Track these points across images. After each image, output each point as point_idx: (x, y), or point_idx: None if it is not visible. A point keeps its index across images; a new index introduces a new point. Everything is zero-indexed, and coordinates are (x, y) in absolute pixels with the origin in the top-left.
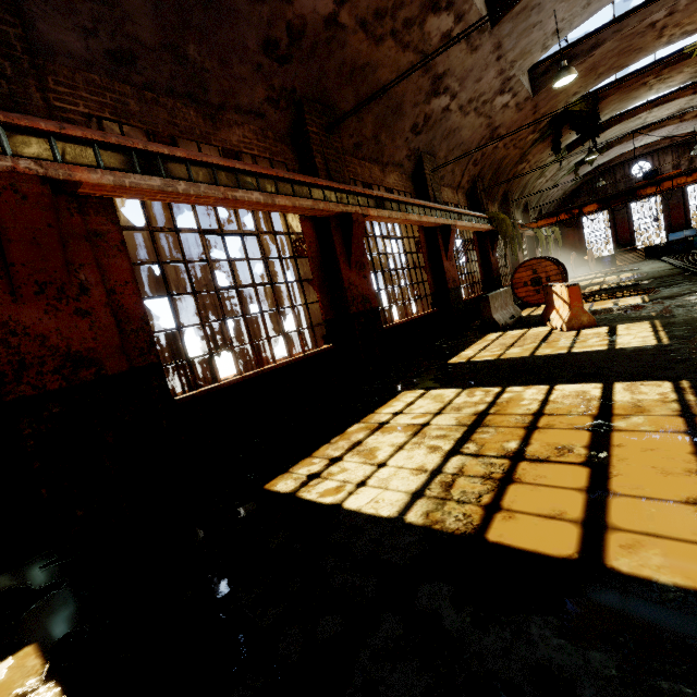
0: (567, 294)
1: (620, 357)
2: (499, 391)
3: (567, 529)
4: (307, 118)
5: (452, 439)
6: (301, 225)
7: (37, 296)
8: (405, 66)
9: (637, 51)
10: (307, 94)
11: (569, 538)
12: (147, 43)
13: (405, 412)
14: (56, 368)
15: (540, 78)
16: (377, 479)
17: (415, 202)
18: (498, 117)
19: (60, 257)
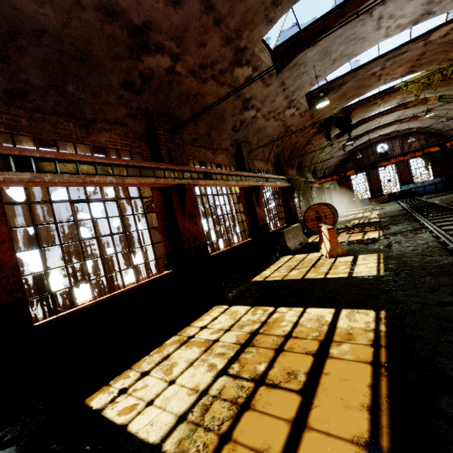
0: (328, 234)
1: (352, 285)
2: (272, 311)
3: None
4: (156, 125)
5: (227, 358)
6: (151, 192)
7: None
8: (224, 95)
9: (367, 87)
10: (157, 111)
11: None
12: (37, 84)
13: (208, 326)
14: None
15: (313, 100)
16: (162, 398)
17: (234, 173)
18: (289, 120)
19: None
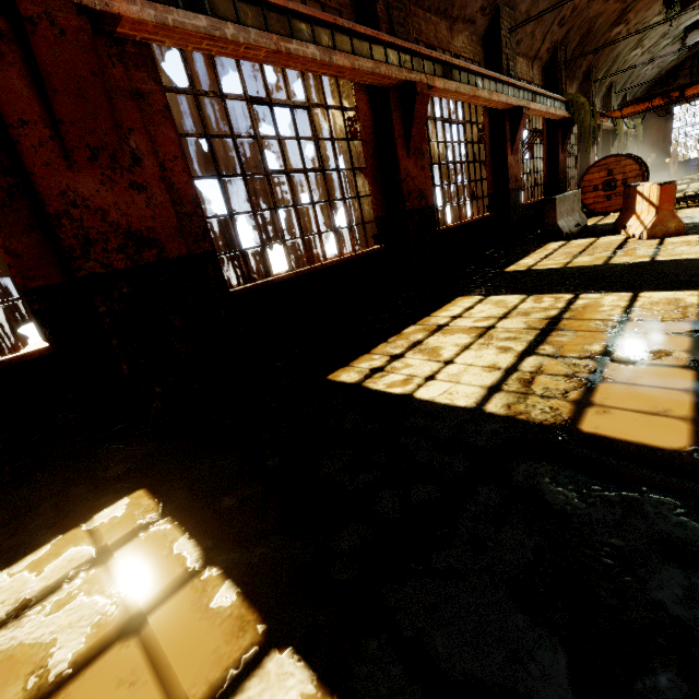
0: (658, 194)
1: None
2: (571, 298)
3: (675, 425)
4: None
5: (524, 341)
6: (355, 99)
7: (91, 164)
8: None
9: None
10: None
11: (678, 433)
12: None
13: (465, 316)
14: (119, 246)
15: None
16: (446, 374)
17: (487, 72)
18: None
19: (108, 116)
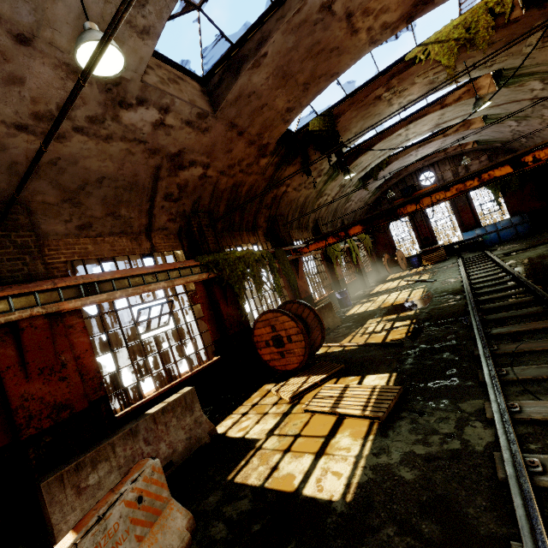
0: None
1: None
2: None
3: None
4: None
5: None
6: None
7: None
8: None
9: (336, 53)
10: None
11: None
12: None
13: None
14: None
15: (217, 90)
16: None
17: None
18: (163, 140)
19: None
